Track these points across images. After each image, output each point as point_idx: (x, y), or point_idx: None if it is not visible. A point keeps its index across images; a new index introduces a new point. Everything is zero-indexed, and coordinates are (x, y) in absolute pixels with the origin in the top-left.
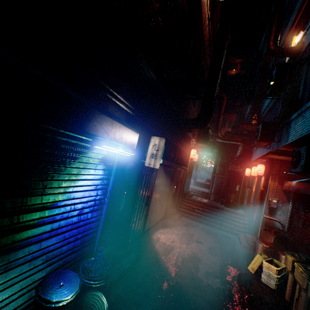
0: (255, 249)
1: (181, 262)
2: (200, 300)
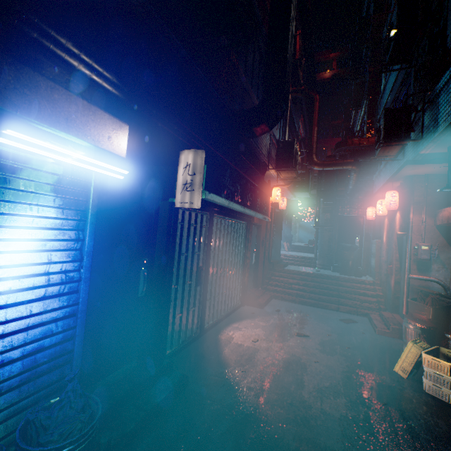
0: (401, 335)
1: (271, 375)
2: (308, 449)
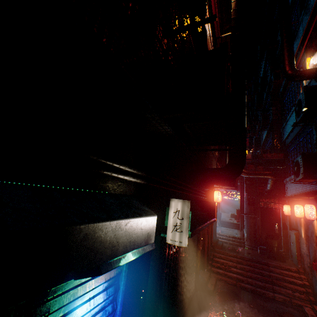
0: None
1: None
2: None
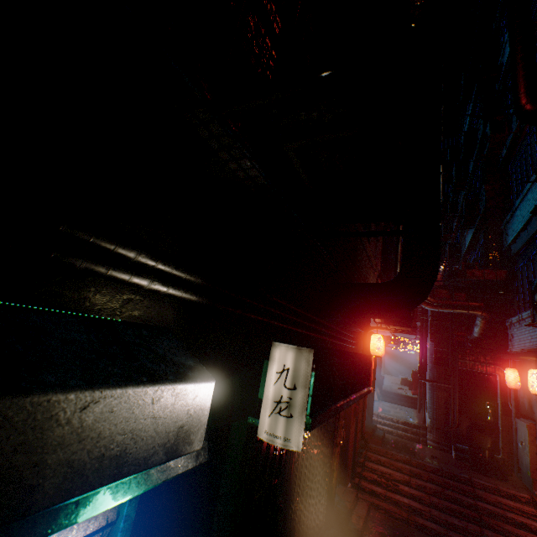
0: None
1: None
2: None
